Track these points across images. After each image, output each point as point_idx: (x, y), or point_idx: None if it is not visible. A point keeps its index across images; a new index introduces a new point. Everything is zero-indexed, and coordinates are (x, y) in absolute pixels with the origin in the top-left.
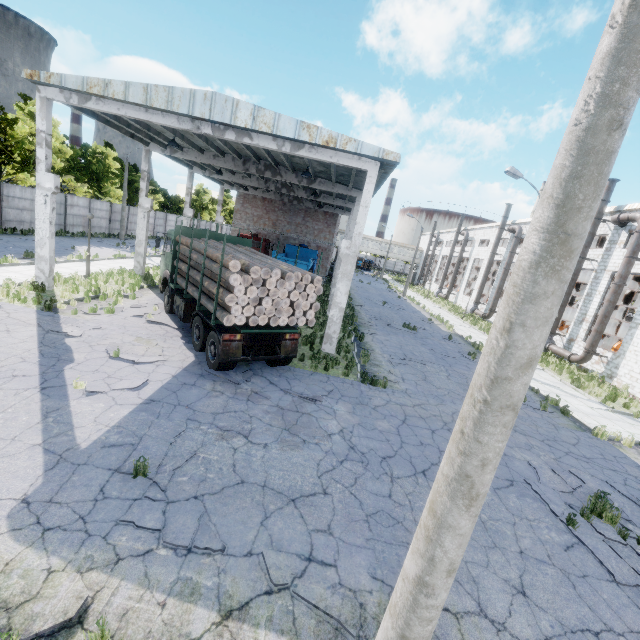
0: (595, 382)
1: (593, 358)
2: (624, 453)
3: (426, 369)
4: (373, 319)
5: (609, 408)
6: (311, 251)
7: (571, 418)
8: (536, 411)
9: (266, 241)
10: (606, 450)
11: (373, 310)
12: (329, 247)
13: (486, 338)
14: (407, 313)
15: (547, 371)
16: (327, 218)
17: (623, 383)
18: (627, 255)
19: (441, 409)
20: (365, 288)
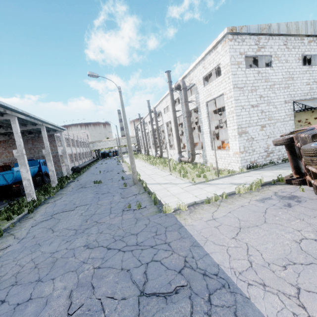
0: (194, 169)
1: (198, 156)
2: (178, 219)
3: (68, 215)
4: (74, 187)
5: (193, 183)
6: (34, 161)
7: (159, 204)
8: (134, 212)
9: (3, 166)
10: (164, 224)
11: (85, 180)
12: (57, 154)
13: (152, 168)
14: (111, 172)
15: (172, 174)
16: (48, 138)
17: (211, 163)
18: (184, 101)
19: (20, 262)
20: (100, 167)
